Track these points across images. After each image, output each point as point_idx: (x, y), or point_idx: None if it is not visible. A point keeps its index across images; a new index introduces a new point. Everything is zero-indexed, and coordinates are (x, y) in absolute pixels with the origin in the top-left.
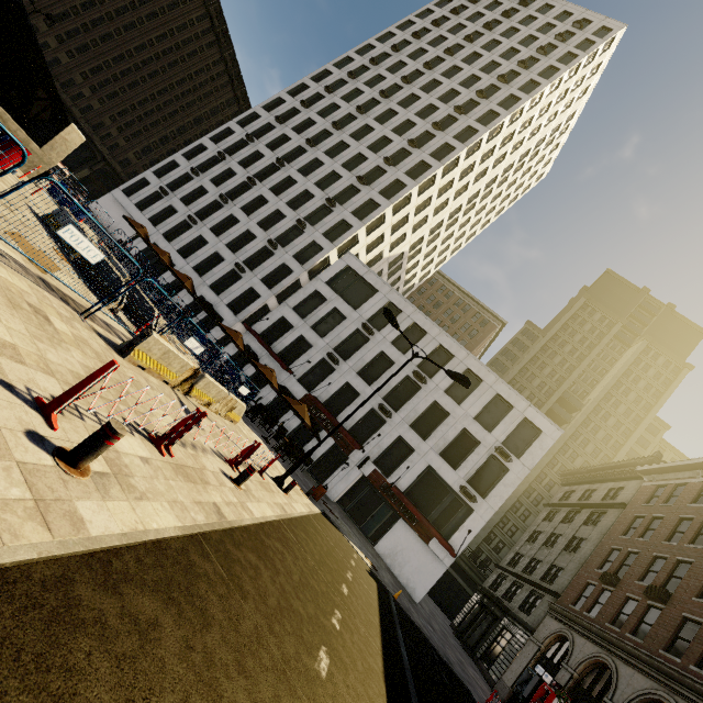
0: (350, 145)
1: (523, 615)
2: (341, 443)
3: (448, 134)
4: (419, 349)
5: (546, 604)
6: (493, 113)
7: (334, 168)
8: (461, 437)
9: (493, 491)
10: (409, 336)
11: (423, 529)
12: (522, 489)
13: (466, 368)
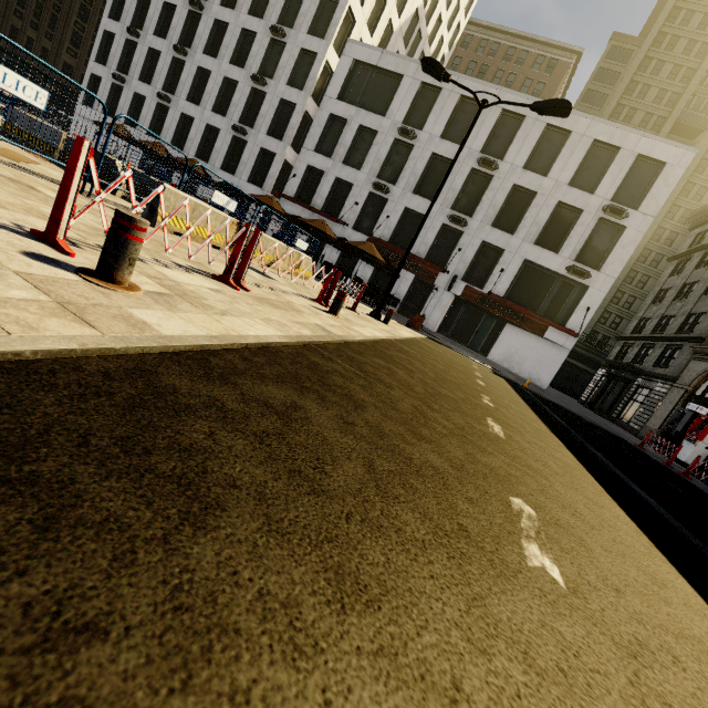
0: None
1: (660, 370)
2: (421, 274)
3: None
4: (477, 130)
5: (687, 352)
6: None
7: None
8: (557, 214)
9: (609, 259)
10: (459, 119)
11: (535, 325)
12: (635, 256)
13: (545, 125)
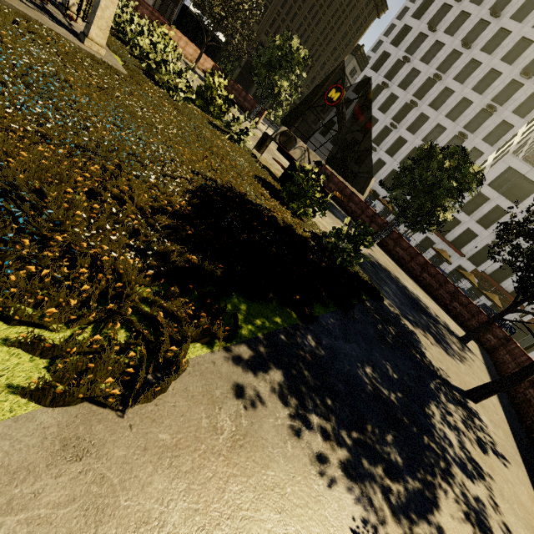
0: (511, 31)
1: None
2: (503, 300)
3: None
4: None
5: None
6: None
7: (492, 66)
8: None
9: None
10: None
11: None
12: None
13: None
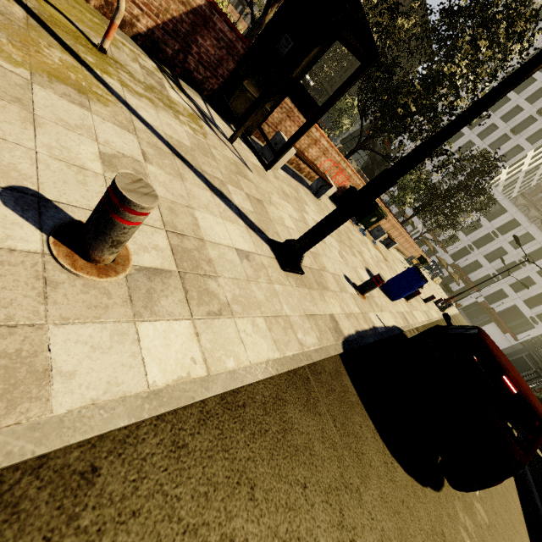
0: (511, 99)
1: None
2: (468, 286)
3: None
4: (526, 248)
5: None
6: None
7: (493, 121)
8: (540, 295)
9: None
10: (521, 239)
11: (503, 328)
12: None
13: None
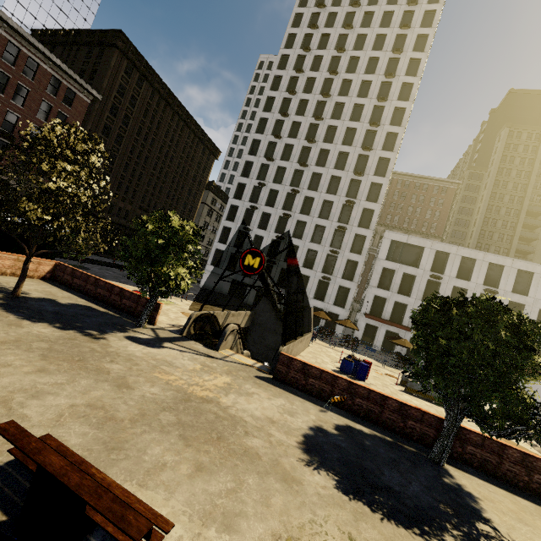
0: (329, 149)
1: None
2: None
3: (392, 99)
4: (477, 273)
5: None
6: (413, 60)
7: (331, 174)
8: (540, 315)
9: None
10: (463, 267)
11: None
12: None
13: (517, 270)
